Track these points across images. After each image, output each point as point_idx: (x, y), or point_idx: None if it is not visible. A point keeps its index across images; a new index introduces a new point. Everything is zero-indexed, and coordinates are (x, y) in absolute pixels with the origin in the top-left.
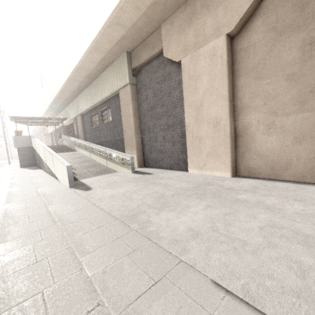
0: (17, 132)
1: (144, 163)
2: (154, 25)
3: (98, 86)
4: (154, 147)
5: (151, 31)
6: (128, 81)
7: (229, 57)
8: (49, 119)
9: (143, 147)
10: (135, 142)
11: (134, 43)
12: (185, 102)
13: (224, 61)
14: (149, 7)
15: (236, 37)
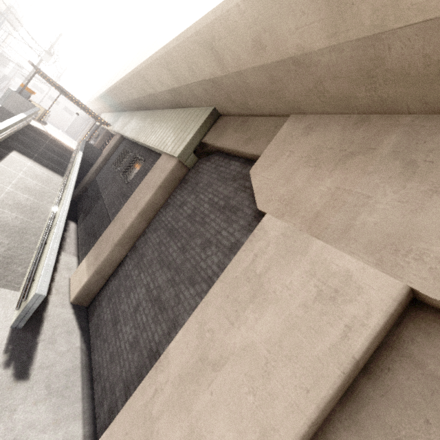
0: (25, 89)
1: (92, 301)
2: (278, 105)
3: (155, 121)
4: (118, 299)
5: (269, 111)
6: (177, 155)
7: (371, 348)
8: (86, 108)
9: (113, 275)
10: (105, 257)
11: (232, 106)
12: (202, 306)
13: (348, 352)
14: (284, 62)
15: (433, 313)
